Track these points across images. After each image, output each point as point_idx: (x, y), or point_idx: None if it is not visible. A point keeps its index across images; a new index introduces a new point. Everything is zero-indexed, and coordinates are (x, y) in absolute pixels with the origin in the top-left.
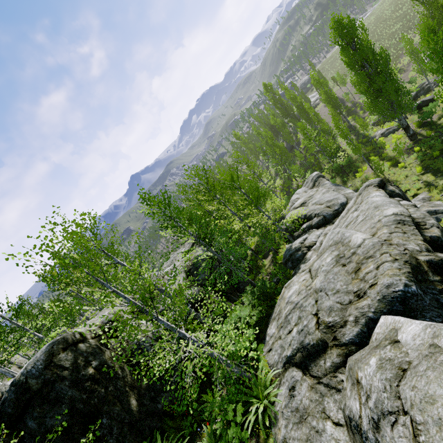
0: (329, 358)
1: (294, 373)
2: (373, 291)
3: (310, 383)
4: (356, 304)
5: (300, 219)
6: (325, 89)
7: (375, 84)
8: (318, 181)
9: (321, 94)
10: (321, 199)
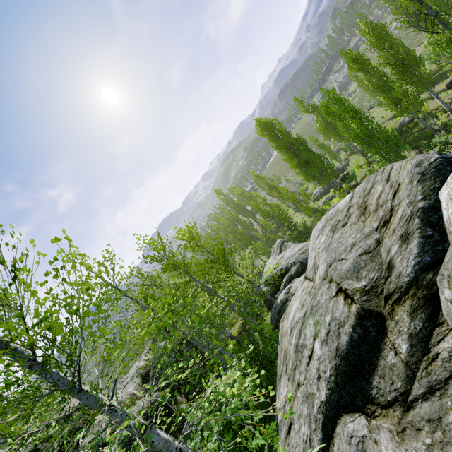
0: (399, 336)
1: (350, 427)
2: (401, 191)
3: (391, 425)
4: (389, 231)
5: (277, 275)
6: (266, 182)
7: (302, 158)
8: (284, 245)
9: (264, 189)
10: (292, 252)
